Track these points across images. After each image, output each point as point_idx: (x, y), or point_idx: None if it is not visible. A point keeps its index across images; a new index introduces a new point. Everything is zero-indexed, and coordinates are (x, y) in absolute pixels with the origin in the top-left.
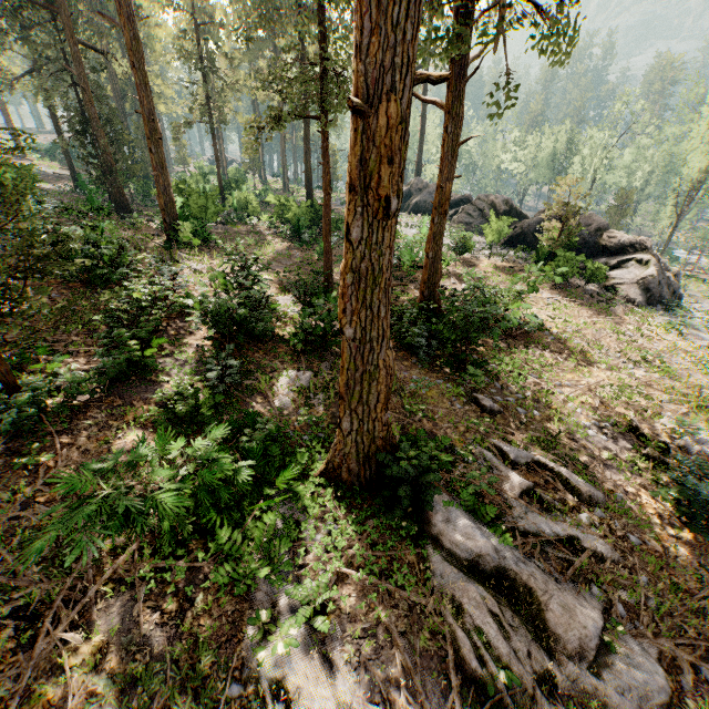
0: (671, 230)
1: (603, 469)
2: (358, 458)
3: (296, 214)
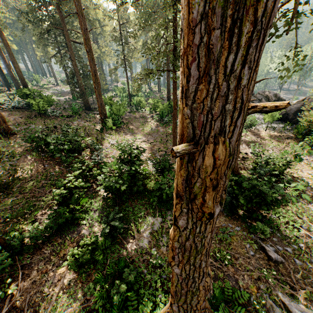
0: None
1: None
2: None
3: (161, 109)
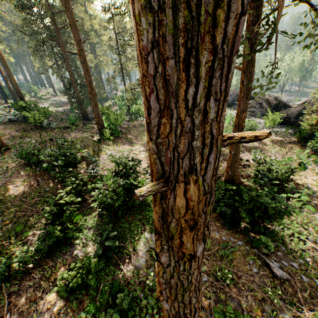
0: None
1: None
2: None
3: None
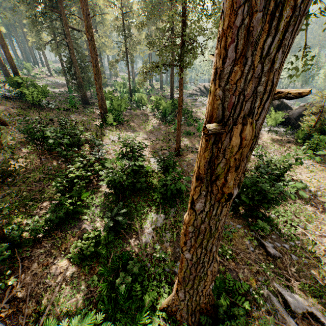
0: None
1: None
2: (187, 311)
3: (164, 107)
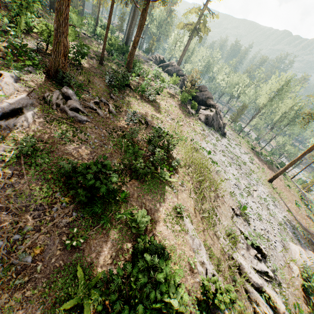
0: (248, 122)
1: (124, 114)
2: (54, 69)
3: (113, 43)
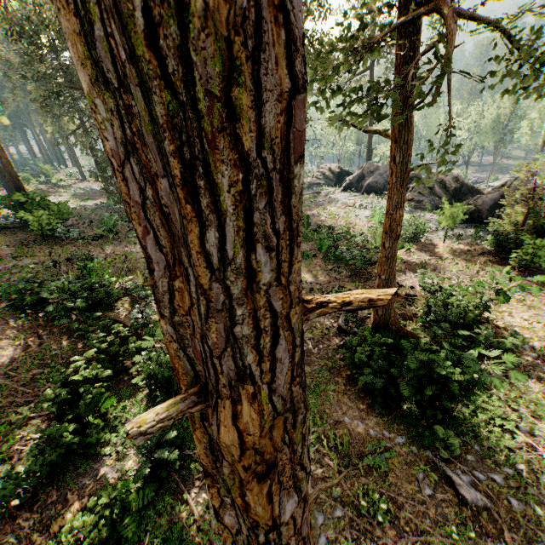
0: None
1: None
2: None
3: None
